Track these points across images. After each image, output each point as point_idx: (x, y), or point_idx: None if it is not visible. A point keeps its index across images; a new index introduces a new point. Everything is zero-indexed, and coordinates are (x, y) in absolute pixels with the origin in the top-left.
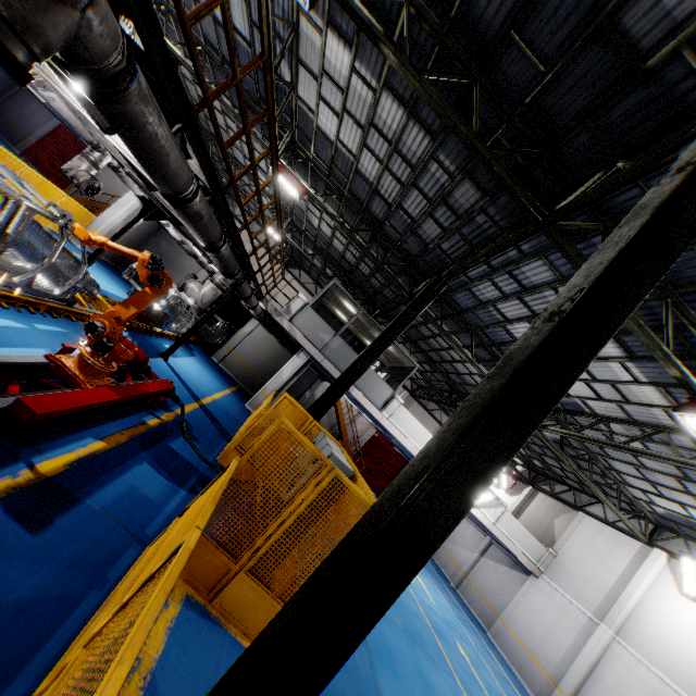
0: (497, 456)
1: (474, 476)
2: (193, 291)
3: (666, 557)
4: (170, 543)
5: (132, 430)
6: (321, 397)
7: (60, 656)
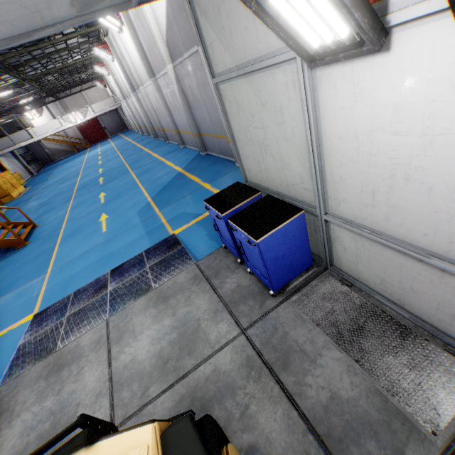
0: None
1: None
2: None
3: (104, 68)
4: None
5: None
6: None
7: None
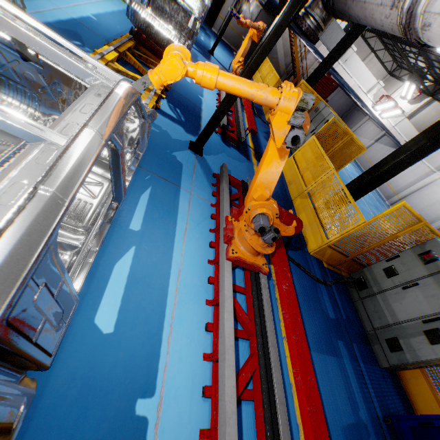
0: (438, 145)
1: (426, 152)
2: (245, 14)
3: None
4: (309, 168)
5: (245, 118)
6: (315, 73)
7: (289, 193)
